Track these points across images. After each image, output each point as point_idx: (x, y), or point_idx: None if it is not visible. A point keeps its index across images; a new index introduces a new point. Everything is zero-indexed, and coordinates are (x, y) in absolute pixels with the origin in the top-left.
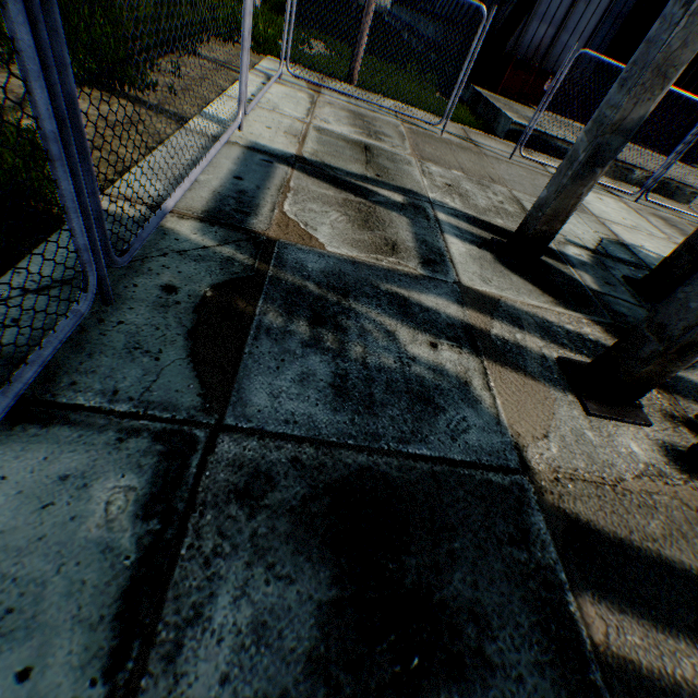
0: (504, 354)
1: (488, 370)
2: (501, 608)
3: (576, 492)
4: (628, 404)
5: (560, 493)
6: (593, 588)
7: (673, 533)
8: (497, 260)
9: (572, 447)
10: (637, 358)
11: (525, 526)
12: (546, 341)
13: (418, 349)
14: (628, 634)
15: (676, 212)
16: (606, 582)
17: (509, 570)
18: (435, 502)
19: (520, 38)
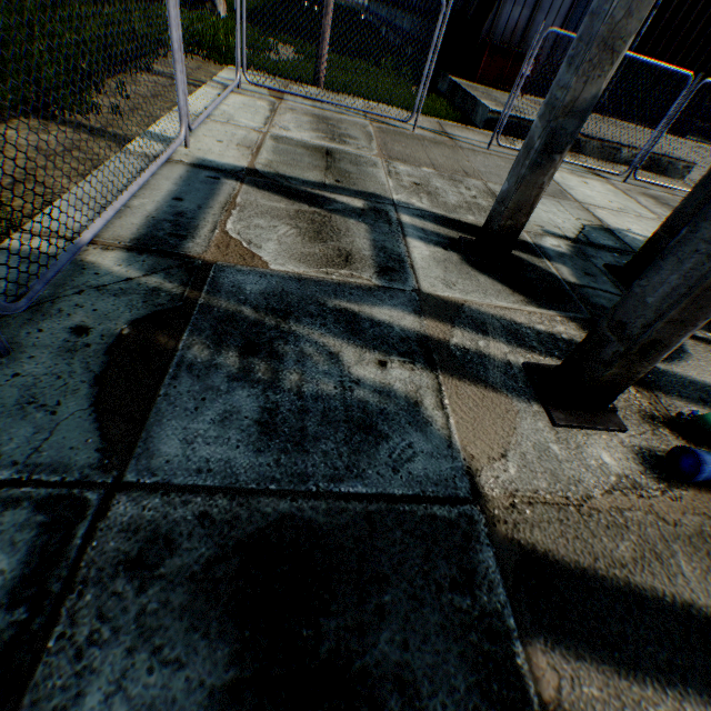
0: (463, 366)
1: (443, 385)
2: (434, 669)
3: (535, 518)
4: (600, 408)
5: (515, 521)
6: (547, 632)
7: (646, 555)
8: (465, 260)
9: (533, 465)
10: (600, 360)
11: (471, 565)
12: (513, 346)
13: (364, 370)
14: (586, 685)
15: (669, 188)
16: (563, 624)
17: (448, 622)
18: (366, 548)
19: (495, 23)
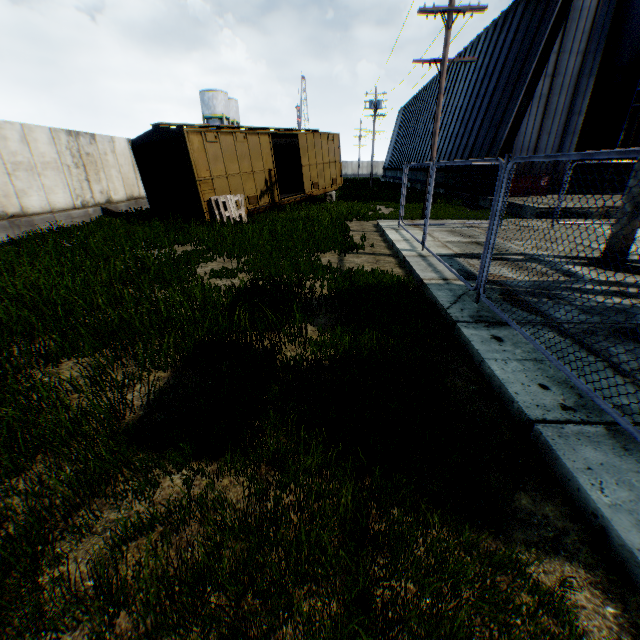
0: None
1: None
2: None
3: None
4: None
5: None
6: None
7: None
8: (599, 269)
9: None
10: None
11: None
12: None
13: (600, 300)
14: None
15: None
16: None
17: None
18: None
19: None
